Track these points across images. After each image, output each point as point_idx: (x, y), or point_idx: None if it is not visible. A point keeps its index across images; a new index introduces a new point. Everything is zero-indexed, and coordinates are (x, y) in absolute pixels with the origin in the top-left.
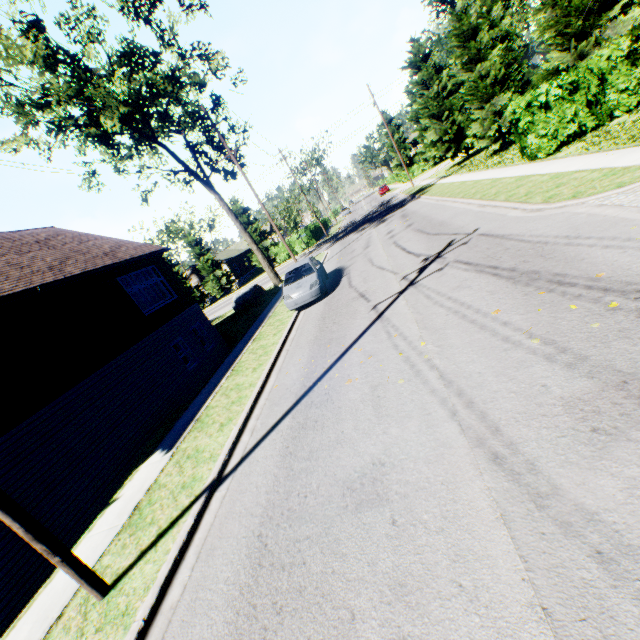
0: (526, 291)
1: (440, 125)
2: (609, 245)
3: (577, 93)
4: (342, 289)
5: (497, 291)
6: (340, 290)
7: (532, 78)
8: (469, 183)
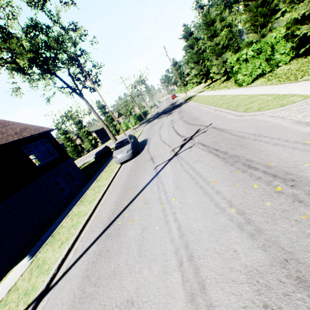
0: (231, 169)
1: (198, 66)
2: (276, 143)
3: (261, 54)
4: (144, 153)
5: (216, 167)
6: (143, 153)
7: (240, 45)
8: (211, 96)
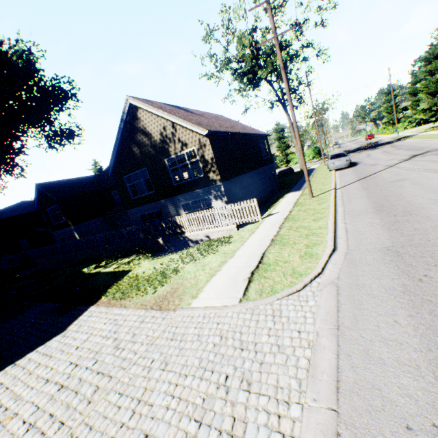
0: None
1: (432, 99)
2: None
3: None
4: (360, 165)
5: None
6: (359, 166)
7: None
8: None
